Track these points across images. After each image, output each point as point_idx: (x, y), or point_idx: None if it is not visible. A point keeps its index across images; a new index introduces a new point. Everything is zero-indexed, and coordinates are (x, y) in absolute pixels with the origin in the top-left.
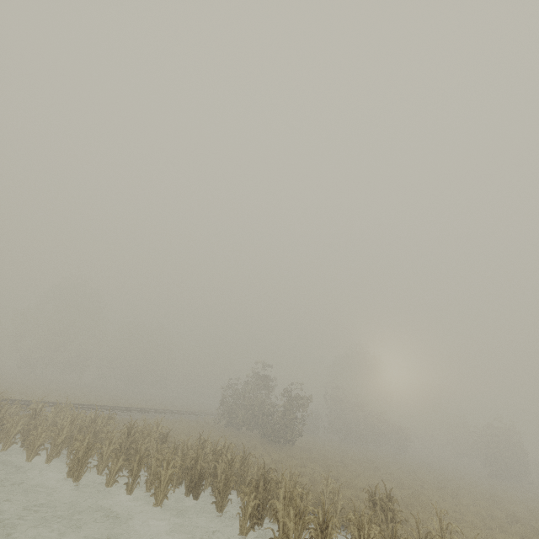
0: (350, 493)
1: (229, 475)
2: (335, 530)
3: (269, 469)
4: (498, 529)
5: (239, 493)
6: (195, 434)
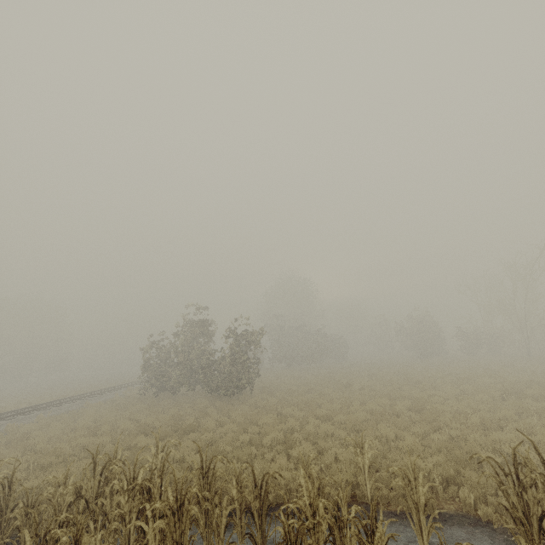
0: (378, 443)
1: (179, 536)
2: (423, 543)
3: (240, 443)
4: (525, 413)
5: (208, 541)
6: (107, 427)
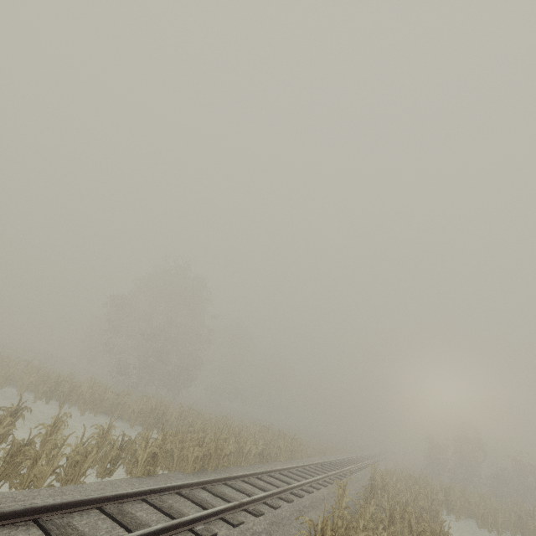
0: None
1: None
2: None
3: None
4: None
5: None
6: None
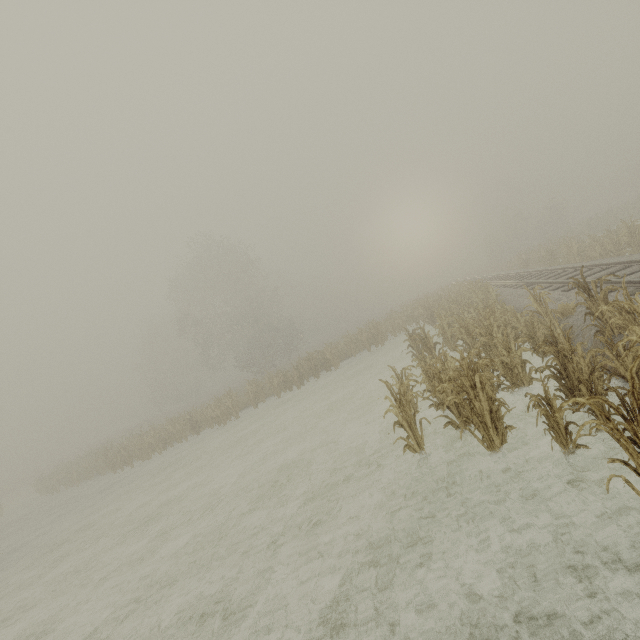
0: None
1: None
2: None
3: None
4: None
5: None
6: None
